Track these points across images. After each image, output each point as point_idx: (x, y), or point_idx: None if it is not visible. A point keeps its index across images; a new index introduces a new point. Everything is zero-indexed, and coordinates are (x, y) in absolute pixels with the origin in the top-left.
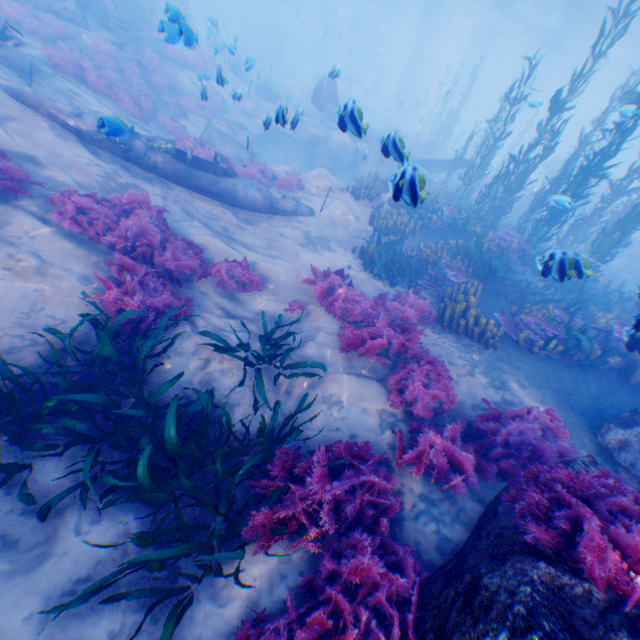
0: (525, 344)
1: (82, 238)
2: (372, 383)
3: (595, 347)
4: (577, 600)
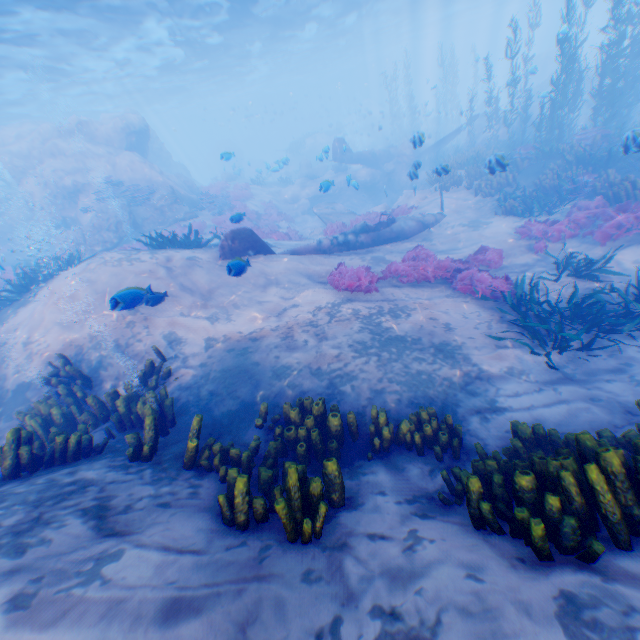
0: None
1: (413, 285)
2: None
3: None
4: None
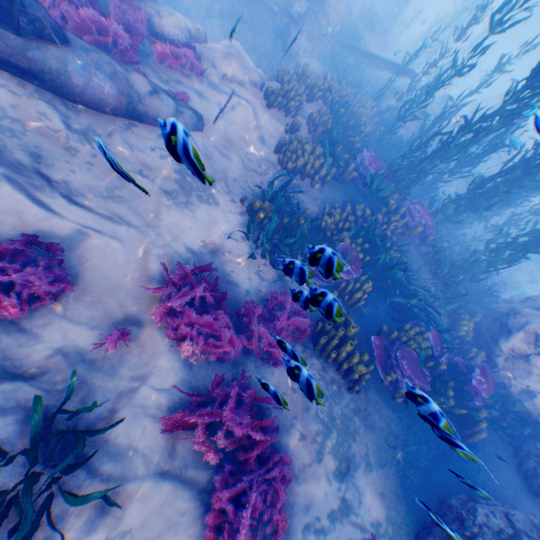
0: (389, 384)
1: None
2: (191, 499)
3: (451, 394)
4: None
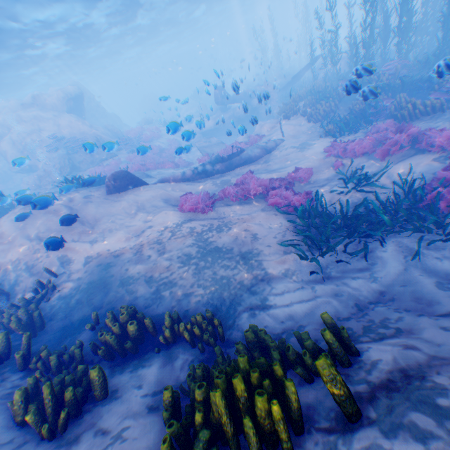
0: None
1: (242, 203)
2: (413, 158)
3: None
4: None
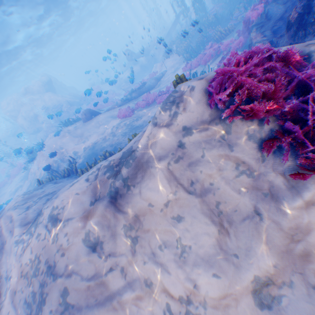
0: (240, 19)
1: (147, 107)
2: (216, 60)
3: None
4: (256, 21)
